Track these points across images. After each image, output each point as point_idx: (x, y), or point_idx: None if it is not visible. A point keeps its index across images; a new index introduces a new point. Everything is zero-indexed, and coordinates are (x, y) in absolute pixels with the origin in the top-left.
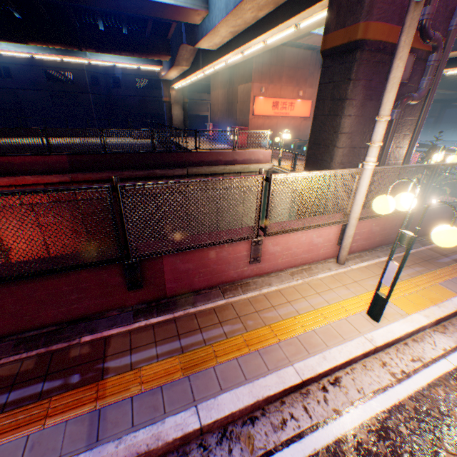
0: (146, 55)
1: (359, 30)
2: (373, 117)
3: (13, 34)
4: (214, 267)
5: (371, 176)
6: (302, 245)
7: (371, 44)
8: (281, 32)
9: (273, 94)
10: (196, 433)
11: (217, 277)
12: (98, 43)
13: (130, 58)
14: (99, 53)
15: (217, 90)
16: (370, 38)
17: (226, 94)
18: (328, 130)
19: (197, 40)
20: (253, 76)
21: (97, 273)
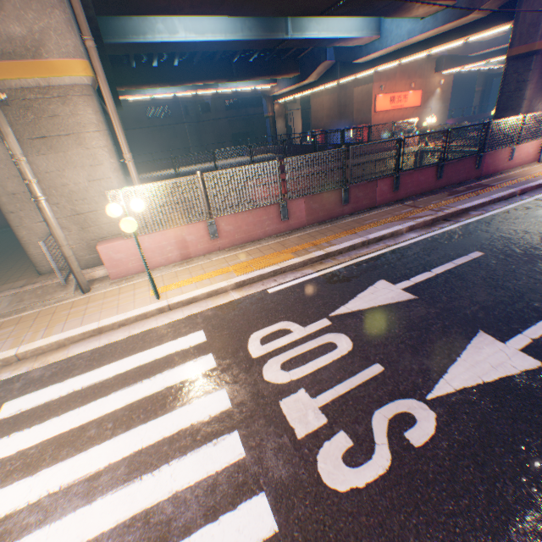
0: (279, 76)
1: (535, 46)
2: (540, 88)
3: (190, 79)
4: (495, 163)
5: (537, 123)
6: (524, 154)
7: (541, 52)
8: (449, 45)
9: (389, 91)
10: (537, 186)
11: (495, 169)
12: (247, 74)
13: (251, 81)
14: (240, 82)
15: (321, 97)
16: (541, 49)
17: (334, 99)
18: (514, 100)
19: (357, 58)
20: (373, 77)
21: (468, 162)
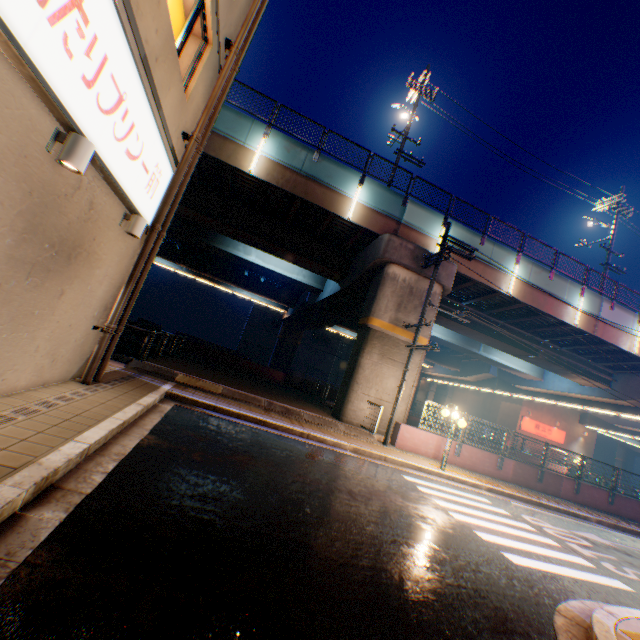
0: (442, 364)
1: None
2: None
3: None
4: None
5: None
6: None
7: None
8: (602, 410)
9: (534, 416)
10: None
11: None
12: None
13: None
14: None
15: (465, 392)
16: None
17: (479, 399)
18: None
19: (519, 383)
20: (522, 400)
21: (634, 502)
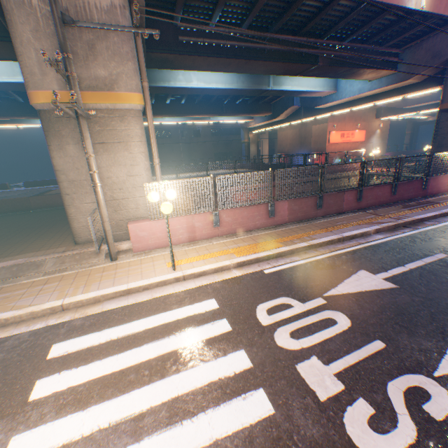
0: (256, 114)
1: None
2: None
3: (191, 113)
4: (438, 186)
5: None
6: None
7: None
8: (391, 99)
9: (340, 129)
10: None
11: (438, 190)
12: (233, 111)
13: (234, 117)
14: (227, 116)
15: (286, 130)
16: None
17: (296, 132)
18: (447, 140)
19: (318, 105)
20: (328, 119)
21: (416, 183)
